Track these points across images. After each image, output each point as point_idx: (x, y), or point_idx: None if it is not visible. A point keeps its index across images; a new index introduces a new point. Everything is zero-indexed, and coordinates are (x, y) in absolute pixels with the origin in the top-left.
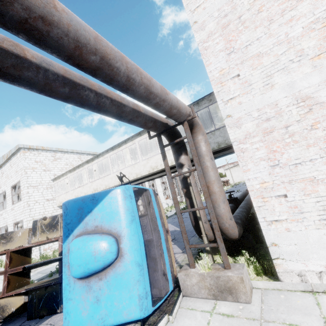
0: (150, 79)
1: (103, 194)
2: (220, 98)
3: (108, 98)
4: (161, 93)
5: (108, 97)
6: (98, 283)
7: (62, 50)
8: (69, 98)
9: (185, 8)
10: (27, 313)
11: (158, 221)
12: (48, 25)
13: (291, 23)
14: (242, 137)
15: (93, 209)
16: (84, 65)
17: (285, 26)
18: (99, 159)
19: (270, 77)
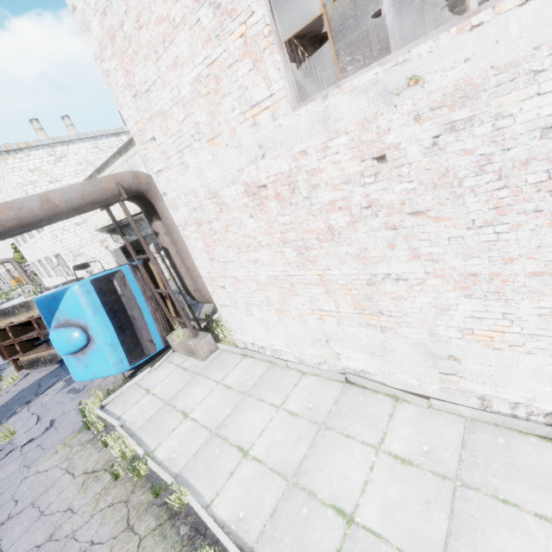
0: (16, 215)
1: (61, 294)
2: (150, 167)
3: None
4: (46, 214)
5: None
6: (83, 356)
7: None
8: None
9: None
10: None
11: (139, 298)
12: None
13: (177, 70)
14: (183, 223)
15: (59, 306)
16: None
17: (173, 73)
18: (109, 168)
19: (182, 154)
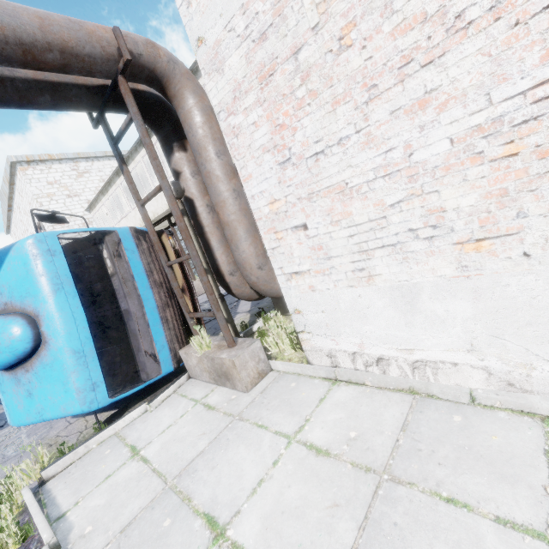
0: None
1: (2, 253)
2: None
3: None
4: None
5: None
6: (26, 375)
7: None
8: None
9: None
10: None
11: (140, 281)
12: None
13: None
14: (230, 97)
15: None
16: None
17: None
18: (130, 166)
19: None
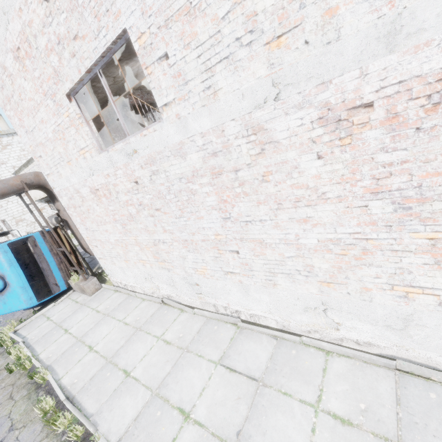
0: None
1: None
2: (43, 171)
3: None
4: None
5: None
6: (2, 297)
7: None
8: None
9: None
10: None
11: (47, 255)
12: None
13: (44, 124)
14: (67, 206)
15: None
16: None
17: (43, 125)
18: None
19: (57, 167)
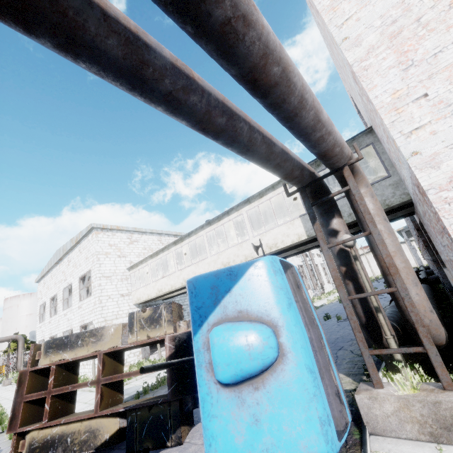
0: (319, 102)
1: (244, 267)
2: (397, 130)
3: (260, 133)
4: (328, 123)
5: (260, 131)
6: (254, 394)
7: (249, 60)
8: (222, 131)
9: (328, 25)
10: (126, 442)
11: (313, 312)
12: (246, 26)
13: None
14: (444, 181)
15: (233, 287)
16: (262, 80)
17: None
18: (190, 238)
19: None
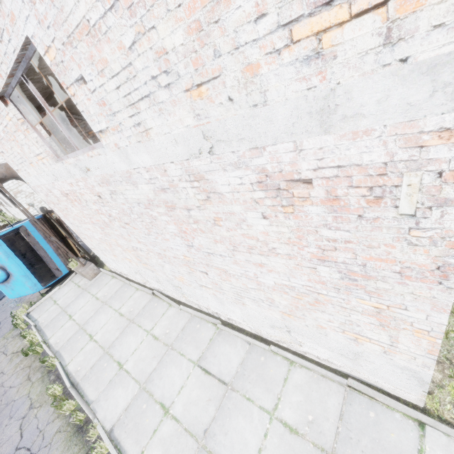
0: None
1: None
2: (11, 166)
3: None
4: None
5: None
6: (9, 284)
7: None
8: None
9: None
10: None
11: (42, 242)
12: None
13: None
14: (46, 201)
15: None
16: None
17: None
18: None
19: (22, 165)
